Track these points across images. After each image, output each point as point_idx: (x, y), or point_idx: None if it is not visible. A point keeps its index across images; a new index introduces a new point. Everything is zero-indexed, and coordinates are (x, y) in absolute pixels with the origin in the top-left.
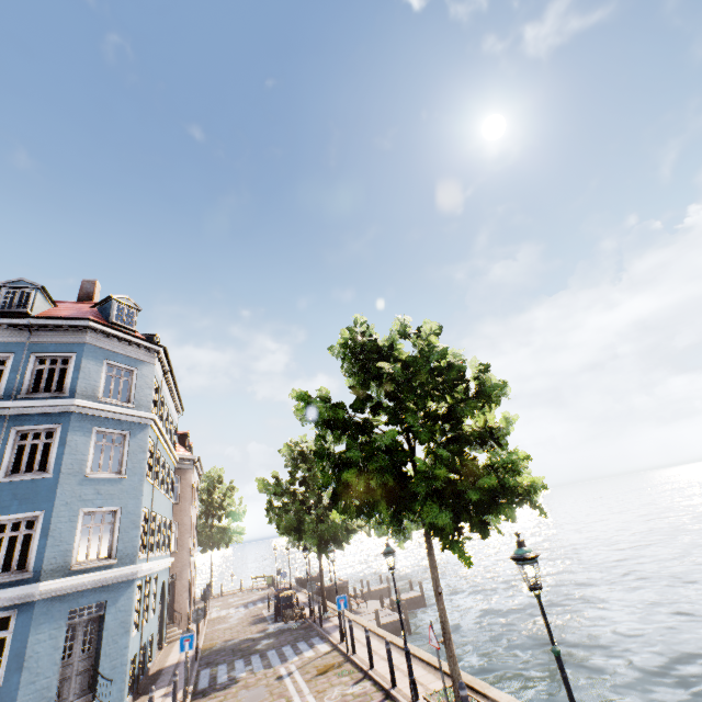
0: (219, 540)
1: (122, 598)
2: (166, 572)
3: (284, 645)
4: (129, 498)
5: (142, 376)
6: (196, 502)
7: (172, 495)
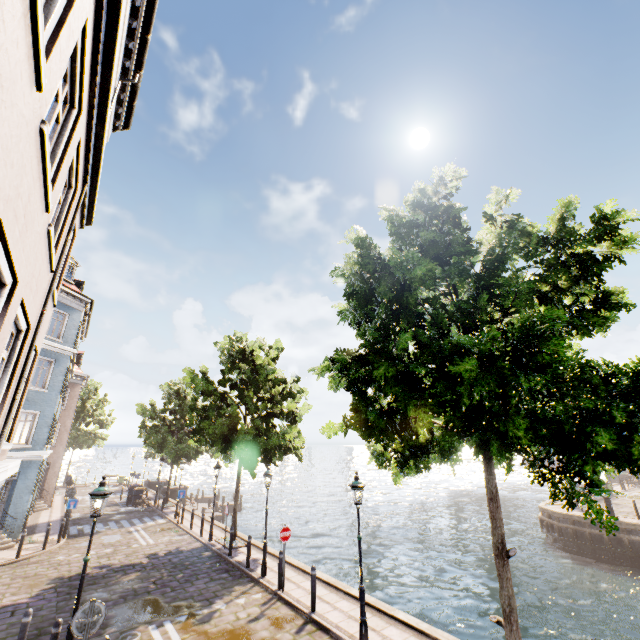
0: (84, 441)
1: (30, 471)
2: (46, 459)
3: (133, 518)
4: (47, 406)
5: (72, 320)
6: (75, 409)
7: (62, 402)
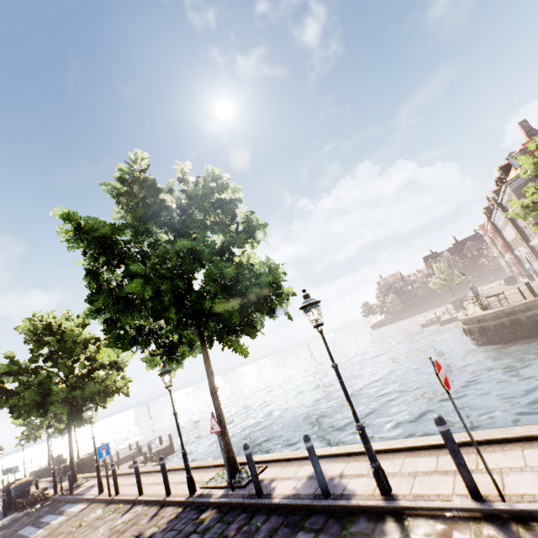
0: None
1: None
2: None
3: (21, 529)
4: None
5: None
6: None
7: None
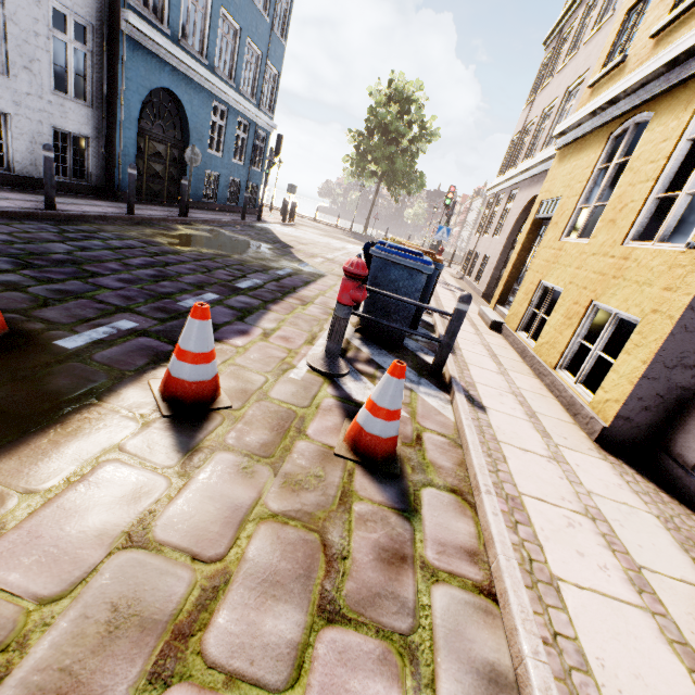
0: None
1: None
2: None
3: None
4: None
5: None
6: None
7: None
